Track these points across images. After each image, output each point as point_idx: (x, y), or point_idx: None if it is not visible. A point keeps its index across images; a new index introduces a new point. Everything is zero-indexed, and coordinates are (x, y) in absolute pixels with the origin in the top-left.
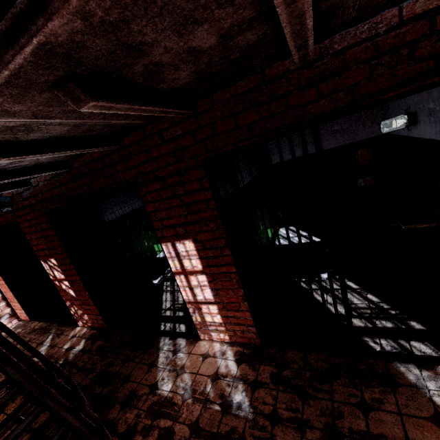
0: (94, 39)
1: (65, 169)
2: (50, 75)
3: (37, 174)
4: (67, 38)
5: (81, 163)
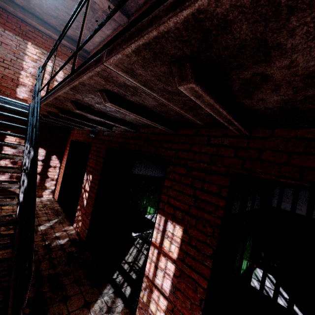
0: (243, 23)
1: (134, 130)
2: (180, 50)
3: (118, 125)
4: (224, 11)
5: (144, 131)
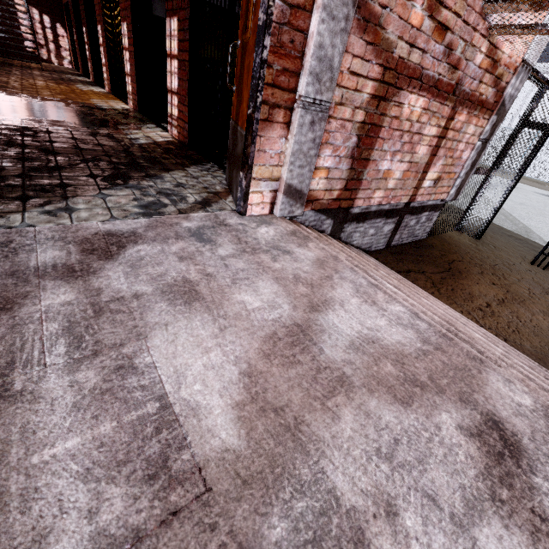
0: None
1: None
2: None
3: None
4: None
5: None
